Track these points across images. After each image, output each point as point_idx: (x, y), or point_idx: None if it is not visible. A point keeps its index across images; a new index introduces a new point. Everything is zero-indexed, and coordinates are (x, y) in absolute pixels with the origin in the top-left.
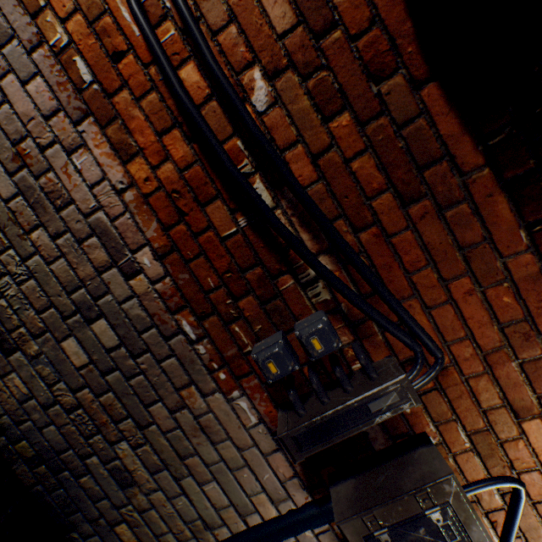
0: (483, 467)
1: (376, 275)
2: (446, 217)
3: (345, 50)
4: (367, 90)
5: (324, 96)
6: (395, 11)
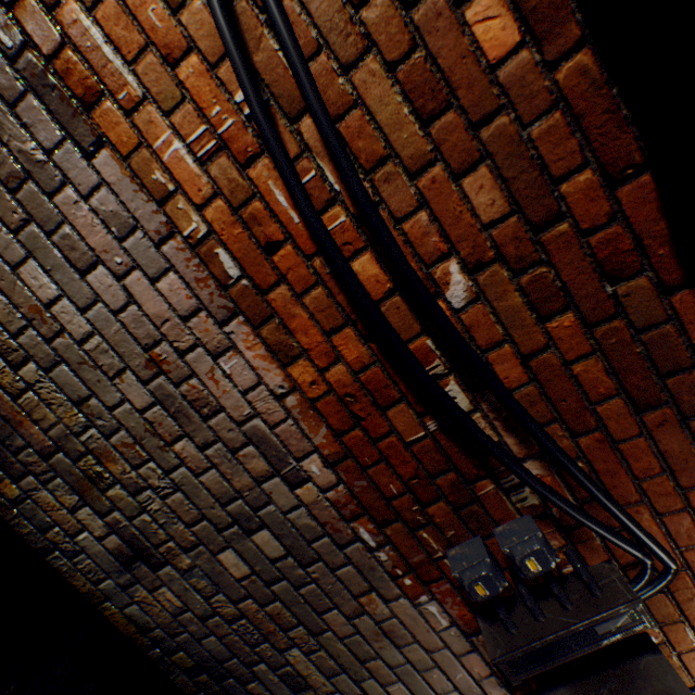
0: None
1: (596, 480)
2: (690, 425)
3: (572, 245)
4: (598, 289)
5: (541, 293)
6: (644, 208)
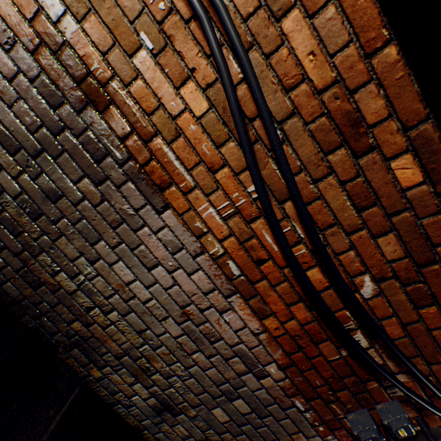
0: None
1: (439, 386)
2: None
3: (439, 275)
4: None
5: (418, 295)
6: None
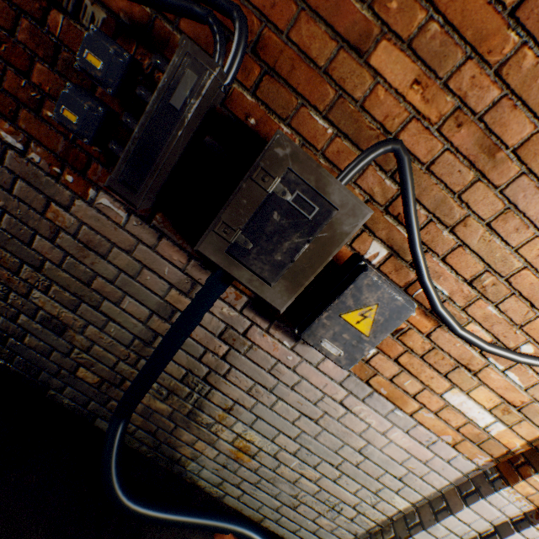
0: (359, 152)
1: None
2: None
3: None
4: None
5: None
6: None
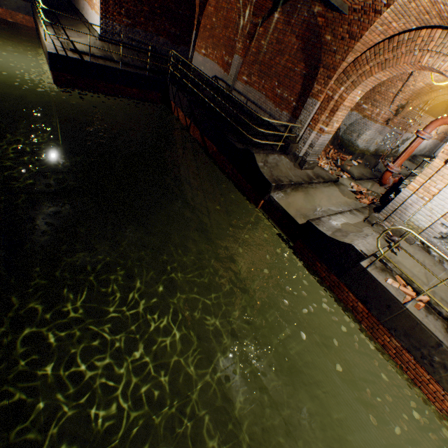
0: None
1: None
2: None
3: None
4: None
5: None
6: None
